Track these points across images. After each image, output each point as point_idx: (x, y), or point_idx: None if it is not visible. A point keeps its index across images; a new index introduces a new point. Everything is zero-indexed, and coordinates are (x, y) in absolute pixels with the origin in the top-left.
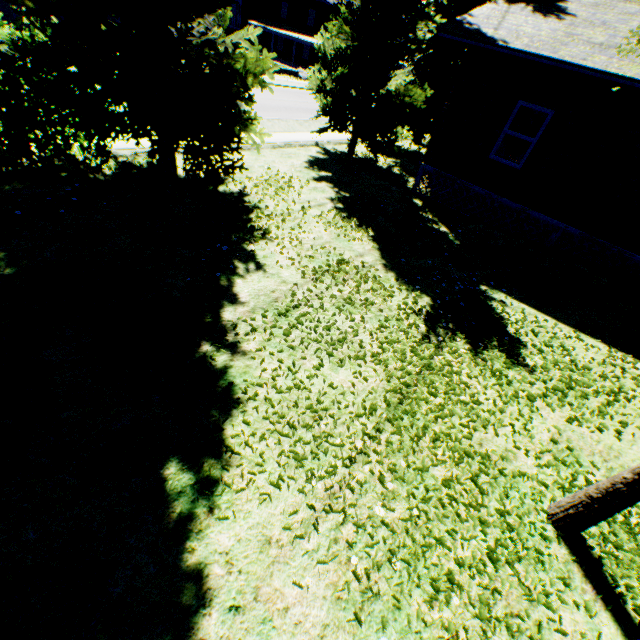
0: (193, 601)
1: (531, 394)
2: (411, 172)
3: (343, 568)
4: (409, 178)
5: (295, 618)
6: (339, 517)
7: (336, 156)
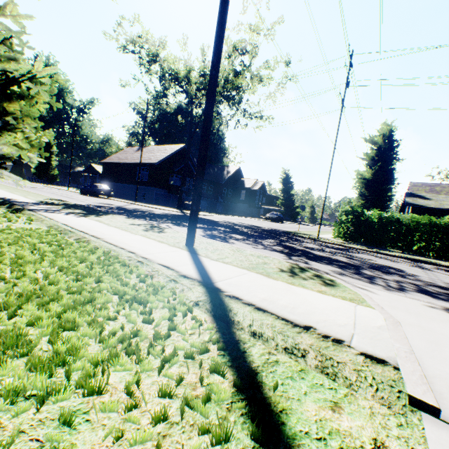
0: None
1: None
2: None
3: None
4: None
5: None
6: None
7: None
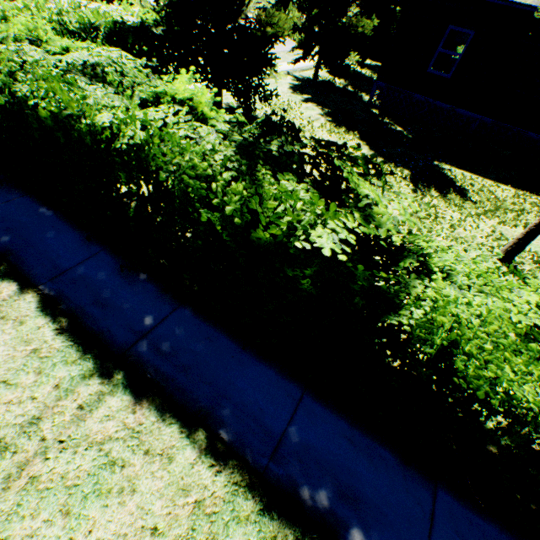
0: None
1: (477, 213)
2: (360, 89)
3: None
4: (361, 94)
5: None
6: None
7: (305, 82)
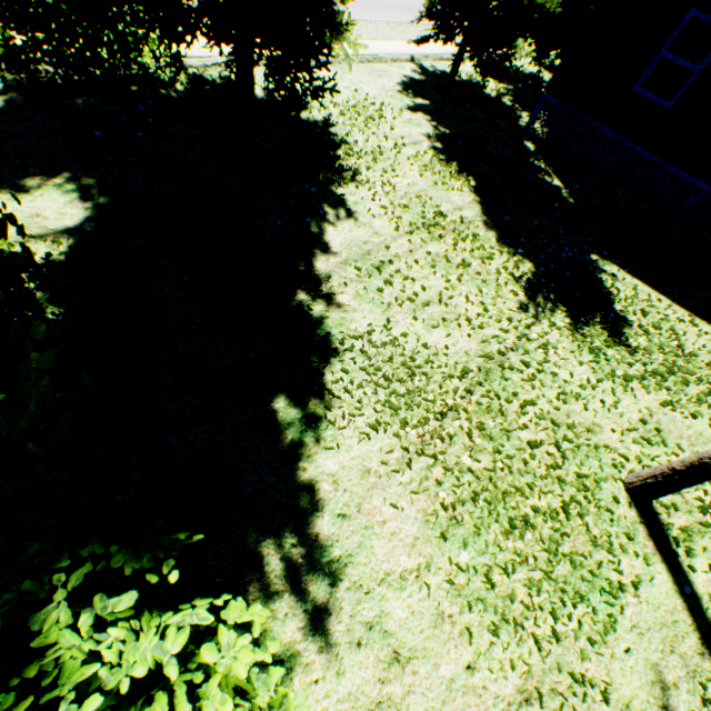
0: (308, 506)
1: (628, 375)
2: (525, 104)
3: (432, 500)
4: (522, 112)
5: (391, 529)
6: (429, 461)
7: (435, 77)
